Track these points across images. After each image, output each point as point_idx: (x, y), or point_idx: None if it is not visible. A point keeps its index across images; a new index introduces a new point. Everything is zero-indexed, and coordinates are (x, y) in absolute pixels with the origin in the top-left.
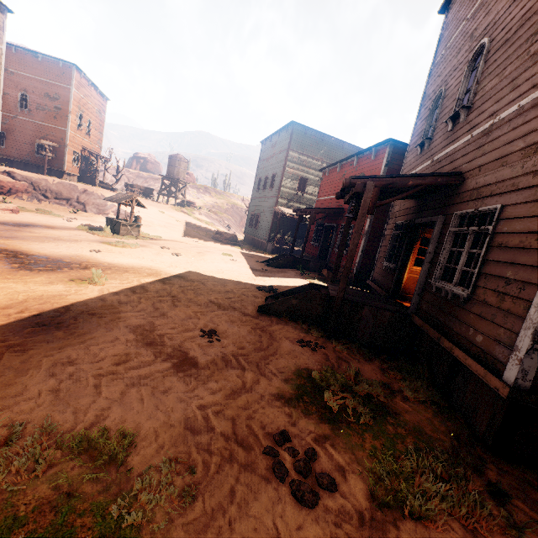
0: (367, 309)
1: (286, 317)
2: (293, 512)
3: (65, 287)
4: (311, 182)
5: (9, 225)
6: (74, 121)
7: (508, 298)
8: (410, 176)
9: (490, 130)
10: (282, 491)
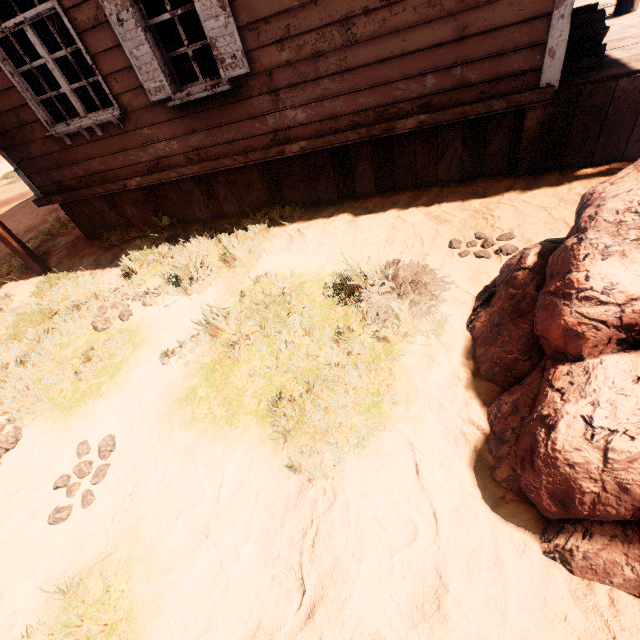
0: None
1: None
2: None
3: None
4: None
5: None
6: None
7: None
8: None
9: None
10: None
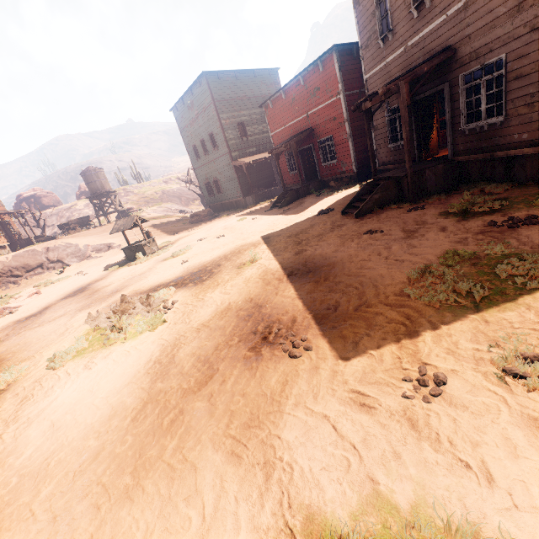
0: (428, 171)
1: (375, 210)
2: (538, 226)
3: (251, 270)
4: (248, 124)
5: (77, 294)
6: None
7: (536, 104)
8: (421, 64)
9: (466, 7)
10: (524, 227)
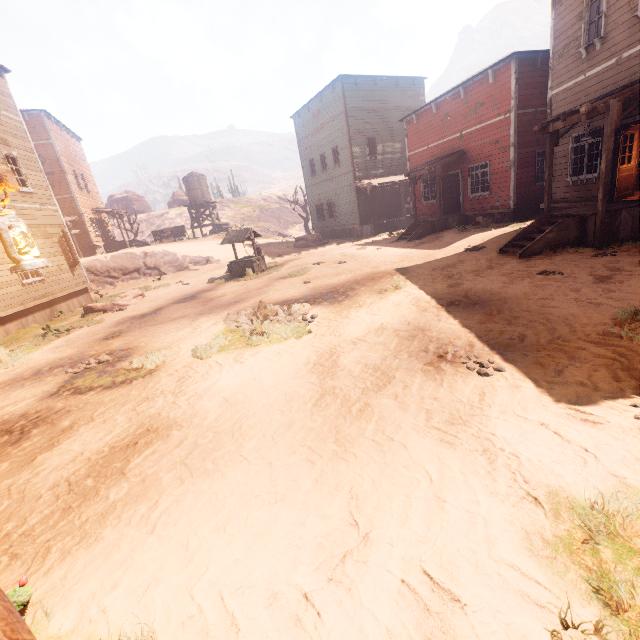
0: (624, 212)
1: (546, 252)
2: None
3: (397, 296)
4: (379, 140)
5: (188, 301)
6: (73, 182)
7: None
8: None
9: None
10: None
